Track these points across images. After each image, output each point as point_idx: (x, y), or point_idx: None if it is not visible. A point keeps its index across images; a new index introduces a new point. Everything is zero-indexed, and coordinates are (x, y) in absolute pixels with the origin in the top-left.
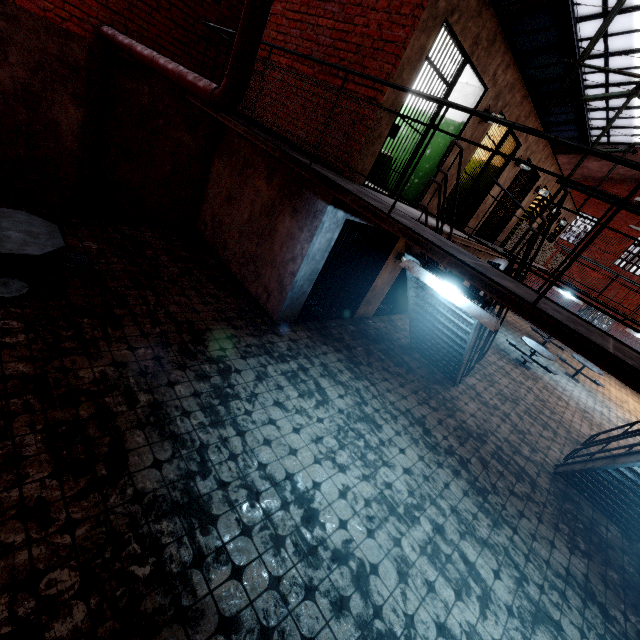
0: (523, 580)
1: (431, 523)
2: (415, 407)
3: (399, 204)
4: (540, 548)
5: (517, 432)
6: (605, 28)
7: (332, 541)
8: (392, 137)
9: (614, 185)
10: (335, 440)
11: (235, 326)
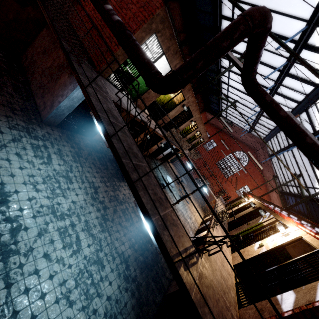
0: (100, 250)
1: (71, 222)
2: (97, 182)
3: (120, 95)
4: (117, 243)
5: None
6: (223, 74)
7: (9, 213)
8: (125, 66)
9: (225, 135)
10: (42, 179)
11: (15, 113)
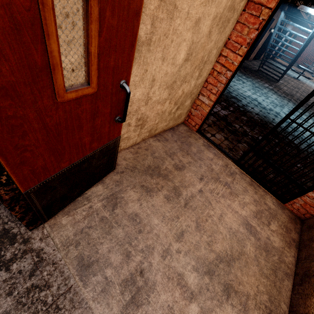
0: None
1: (287, 109)
2: (268, 86)
3: None
4: None
5: (302, 96)
6: None
7: (267, 107)
8: None
9: None
10: (253, 91)
11: None
